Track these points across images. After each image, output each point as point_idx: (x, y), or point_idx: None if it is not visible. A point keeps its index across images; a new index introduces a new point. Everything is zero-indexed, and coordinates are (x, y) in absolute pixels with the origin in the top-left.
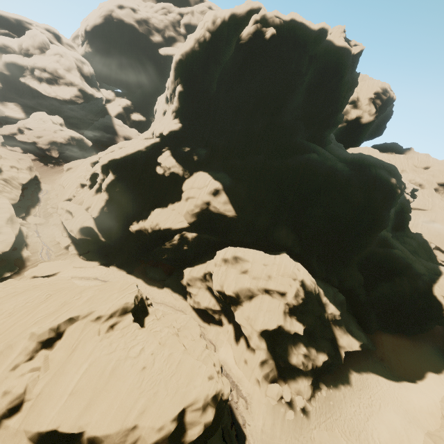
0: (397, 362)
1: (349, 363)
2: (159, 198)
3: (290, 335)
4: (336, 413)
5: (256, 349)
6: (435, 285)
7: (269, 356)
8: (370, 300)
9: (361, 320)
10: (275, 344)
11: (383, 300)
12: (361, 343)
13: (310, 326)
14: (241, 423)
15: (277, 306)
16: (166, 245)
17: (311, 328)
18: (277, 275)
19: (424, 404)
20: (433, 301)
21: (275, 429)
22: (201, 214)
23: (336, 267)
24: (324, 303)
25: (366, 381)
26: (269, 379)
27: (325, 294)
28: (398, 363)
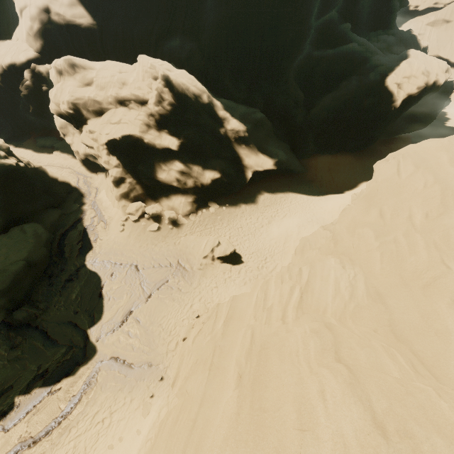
0: (330, 180)
1: (263, 186)
2: (3, 32)
3: (158, 151)
4: (223, 224)
5: (109, 170)
6: (391, 74)
7: (127, 175)
8: (308, 121)
9: (298, 149)
10: (138, 163)
11: (323, 114)
12: (275, 160)
13: (192, 141)
14: (92, 240)
15: (134, 118)
16: (22, 91)
17: (193, 144)
18: (135, 81)
19: (338, 206)
20: (382, 94)
21: (129, 239)
22: (45, 31)
23: (261, 84)
24: (222, 118)
25: (279, 200)
26: (131, 199)
27: (225, 108)
28: (330, 181)
